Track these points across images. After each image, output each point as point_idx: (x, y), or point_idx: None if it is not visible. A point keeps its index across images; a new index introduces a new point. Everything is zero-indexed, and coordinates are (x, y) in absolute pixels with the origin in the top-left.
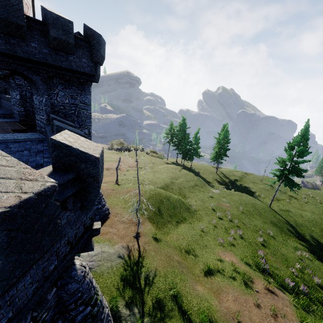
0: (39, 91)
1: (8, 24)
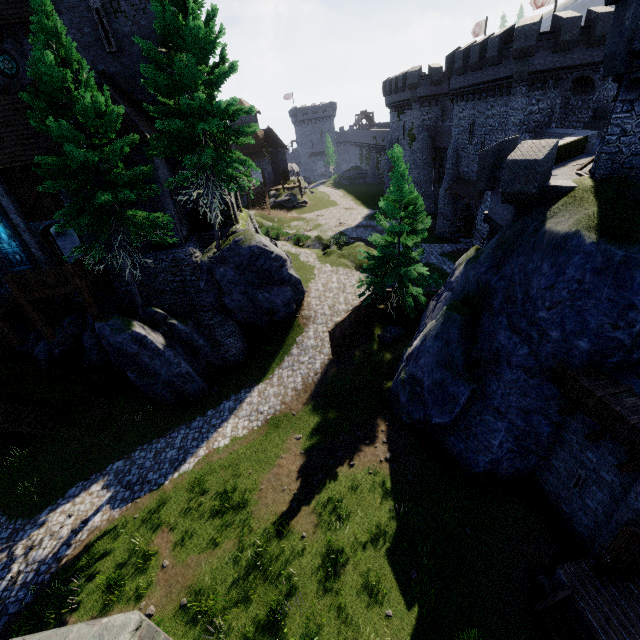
0: (589, 91)
1: (601, 38)
